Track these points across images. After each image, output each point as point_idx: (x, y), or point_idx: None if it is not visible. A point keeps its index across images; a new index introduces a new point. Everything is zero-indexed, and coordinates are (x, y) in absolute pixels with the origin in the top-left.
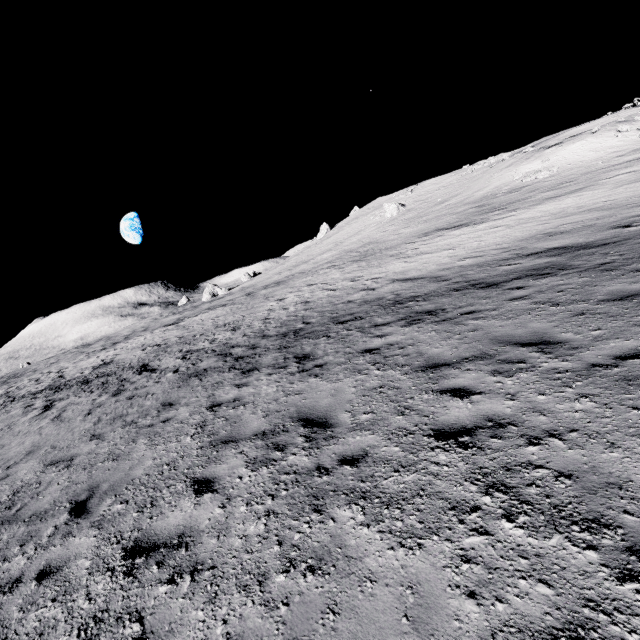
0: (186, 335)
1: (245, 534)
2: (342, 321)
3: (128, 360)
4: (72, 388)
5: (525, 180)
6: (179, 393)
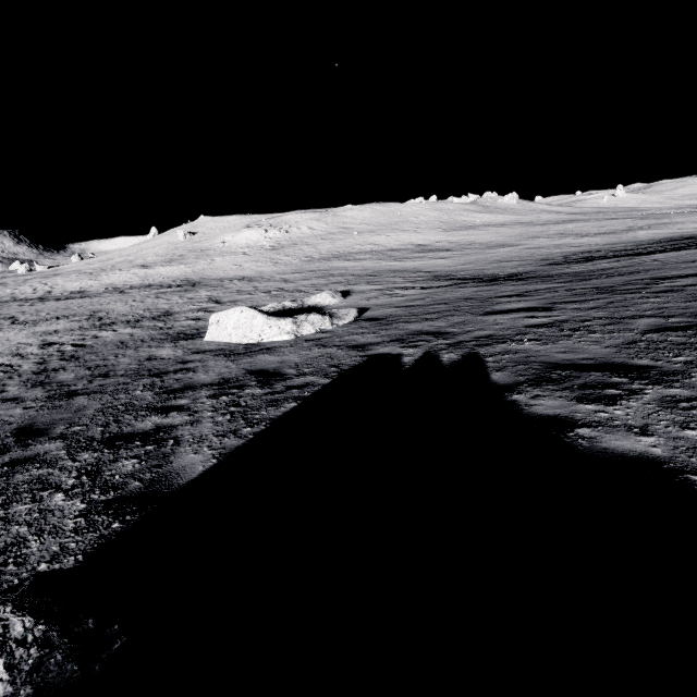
0: None
1: None
2: None
3: None
4: None
5: (216, 245)
6: None
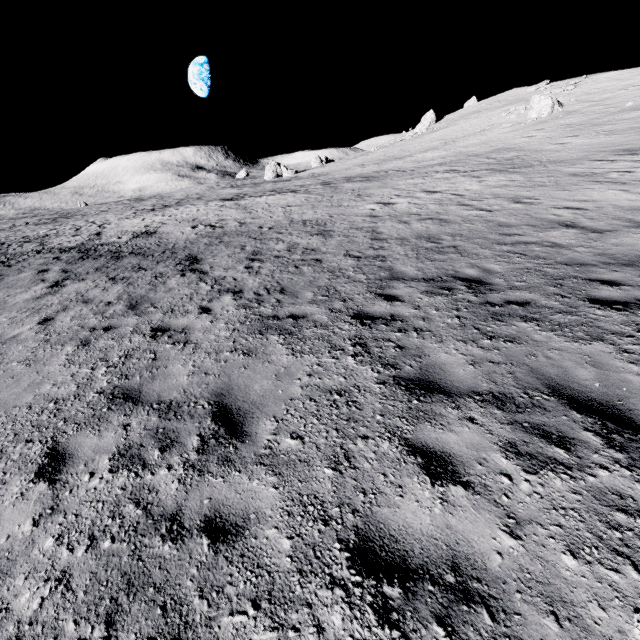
0: (249, 222)
1: None
2: (603, 299)
3: (173, 238)
4: (98, 261)
5: None
6: (249, 381)
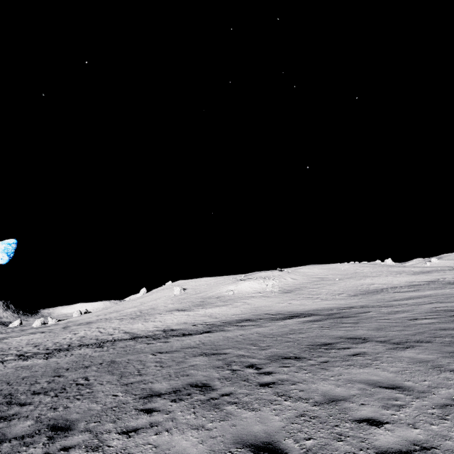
0: (5, 347)
1: (0, 378)
2: (81, 346)
3: None
4: None
5: (225, 293)
6: None
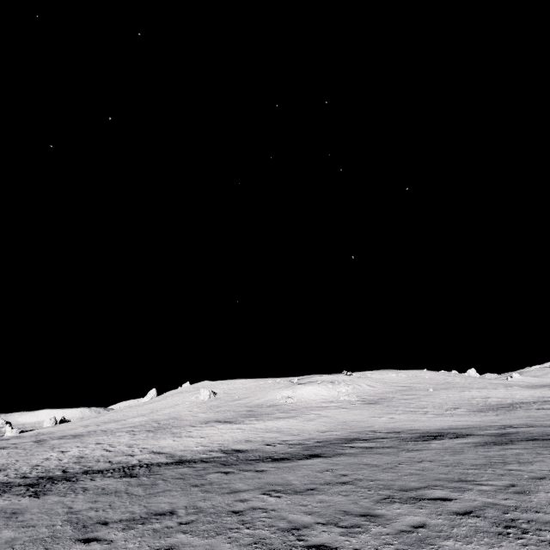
0: None
1: None
2: (89, 472)
3: None
4: None
5: (281, 401)
6: None
